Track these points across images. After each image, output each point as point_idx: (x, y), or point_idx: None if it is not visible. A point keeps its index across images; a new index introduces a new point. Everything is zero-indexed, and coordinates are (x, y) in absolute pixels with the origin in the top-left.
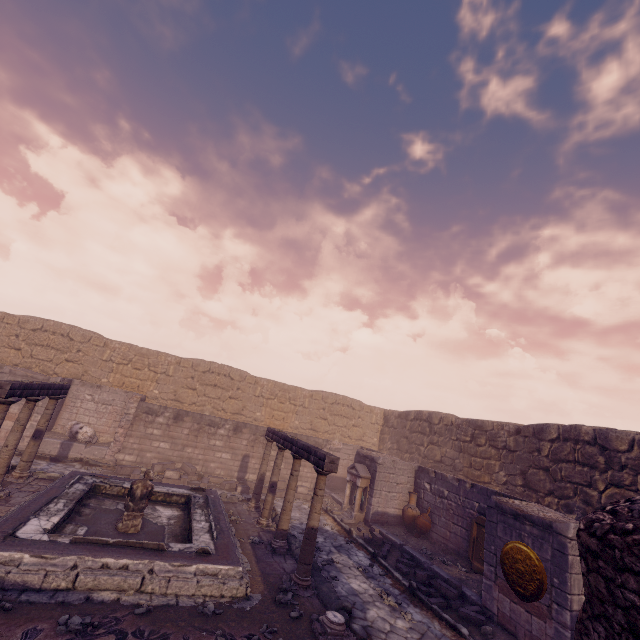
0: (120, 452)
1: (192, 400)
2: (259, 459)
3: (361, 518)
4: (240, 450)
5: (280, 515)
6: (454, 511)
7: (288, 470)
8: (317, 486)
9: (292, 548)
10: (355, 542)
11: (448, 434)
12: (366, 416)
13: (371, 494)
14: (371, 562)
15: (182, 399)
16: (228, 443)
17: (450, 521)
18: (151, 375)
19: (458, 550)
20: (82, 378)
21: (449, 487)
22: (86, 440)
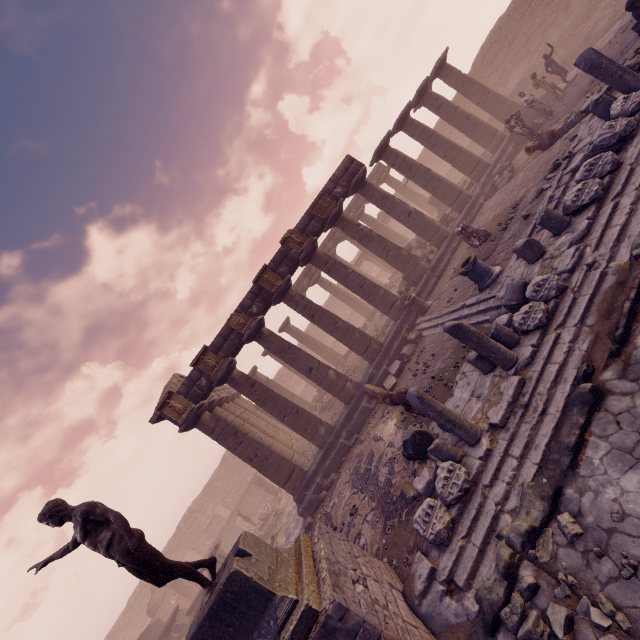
0: None
1: None
2: None
3: None
4: None
5: None
6: None
7: None
8: None
9: None
10: None
11: None
12: None
13: None
14: None
15: None
16: None
17: None
18: None
19: None
20: None
21: None
22: None
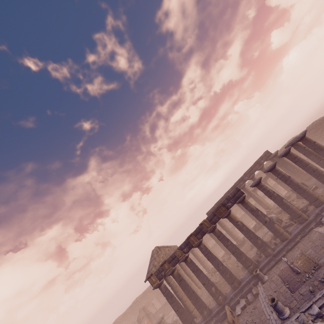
0: None
1: None
2: None
3: None
4: None
5: None
6: None
7: None
8: None
9: None
10: None
11: (122, 320)
12: None
13: None
14: None
15: None
16: None
17: None
18: None
19: None
20: None
21: None
22: None
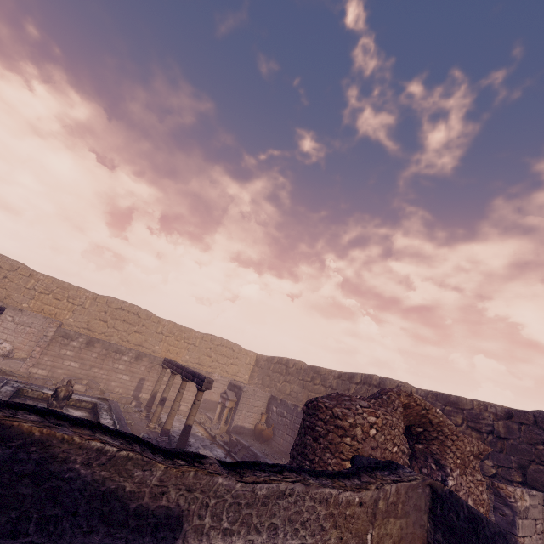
0: (34, 367)
1: (102, 330)
2: (153, 382)
3: (225, 429)
4: (138, 374)
5: (166, 419)
6: (288, 426)
7: (175, 393)
8: (196, 398)
9: (171, 442)
10: (217, 444)
11: (297, 375)
12: (242, 357)
13: (235, 412)
14: (226, 455)
15: (93, 329)
16: (129, 368)
17: (285, 432)
18: (69, 306)
19: (286, 452)
20: (4, 301)
21: (288, 410)
22: (4, 354)
